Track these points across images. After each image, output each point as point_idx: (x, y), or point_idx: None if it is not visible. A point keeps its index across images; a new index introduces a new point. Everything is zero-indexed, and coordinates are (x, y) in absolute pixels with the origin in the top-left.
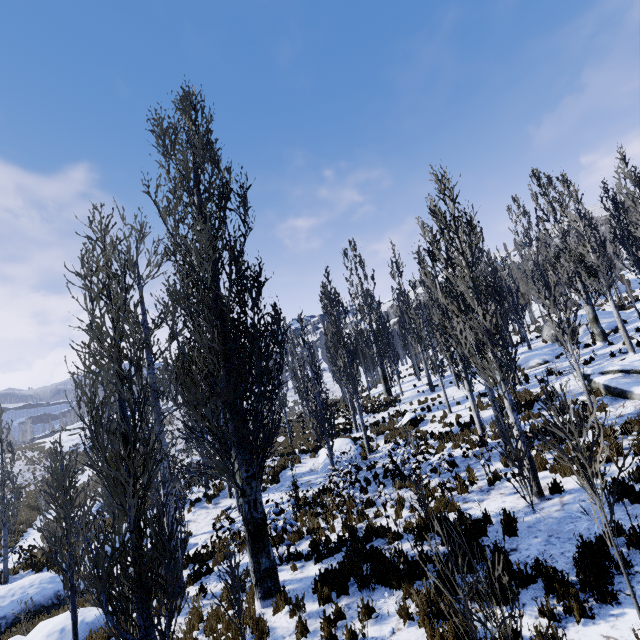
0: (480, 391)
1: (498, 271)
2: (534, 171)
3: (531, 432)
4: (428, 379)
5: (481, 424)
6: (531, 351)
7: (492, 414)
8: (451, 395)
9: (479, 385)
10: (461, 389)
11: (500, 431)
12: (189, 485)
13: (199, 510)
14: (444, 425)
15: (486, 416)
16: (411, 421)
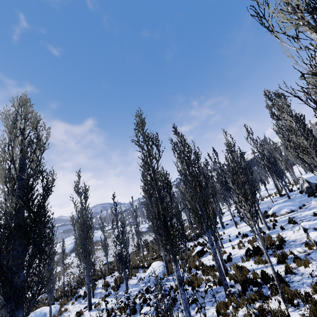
0: (246, 231)
1: (263, 150)
2: (265, 92)
3: (249, 280)
4: (220, 220)
5: (224, 265)
6: (290, 200)
7: (242, 254)
8: (230, 232)
9: (248, 226)
10: (238, 228)
11: (221, 279)
12: (81, 285)
13: (77, 304)
14: (213, 259)
15: (238, 255)
16: (197, 253)
